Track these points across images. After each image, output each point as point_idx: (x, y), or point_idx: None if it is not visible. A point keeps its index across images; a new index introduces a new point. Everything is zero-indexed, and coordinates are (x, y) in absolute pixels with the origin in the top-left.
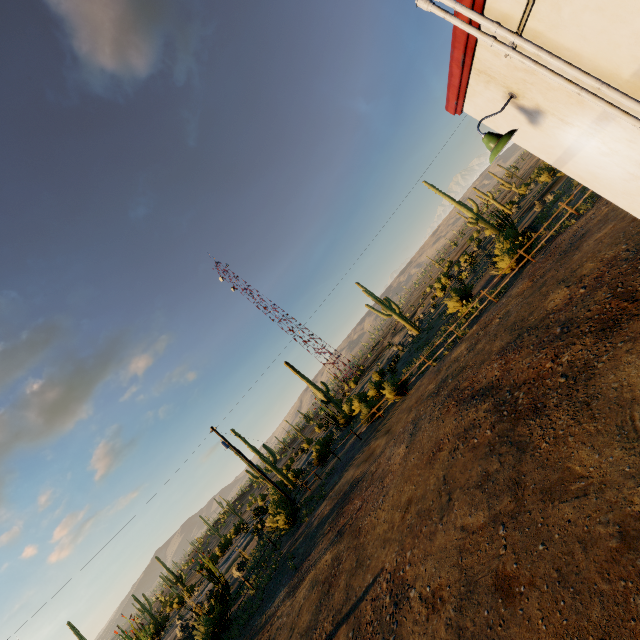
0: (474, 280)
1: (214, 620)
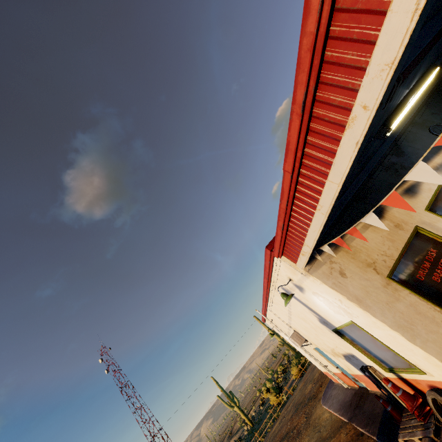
0: (285, 383)
1: None
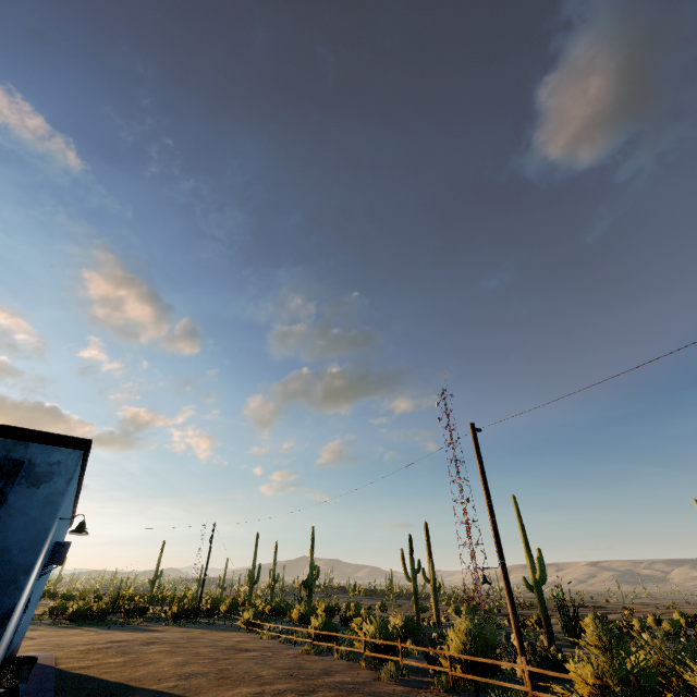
0: None
1: (102, 609)
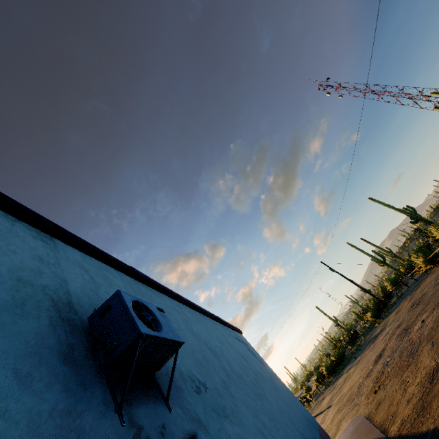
0: None
1: (337, 355)
